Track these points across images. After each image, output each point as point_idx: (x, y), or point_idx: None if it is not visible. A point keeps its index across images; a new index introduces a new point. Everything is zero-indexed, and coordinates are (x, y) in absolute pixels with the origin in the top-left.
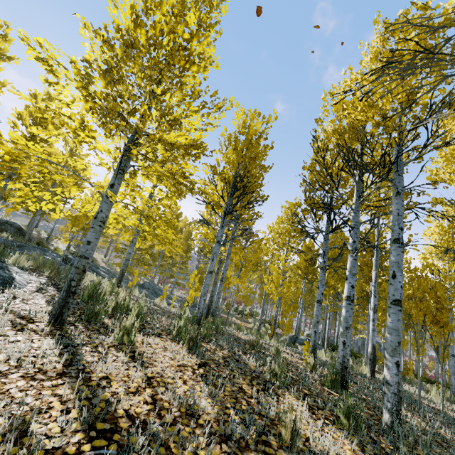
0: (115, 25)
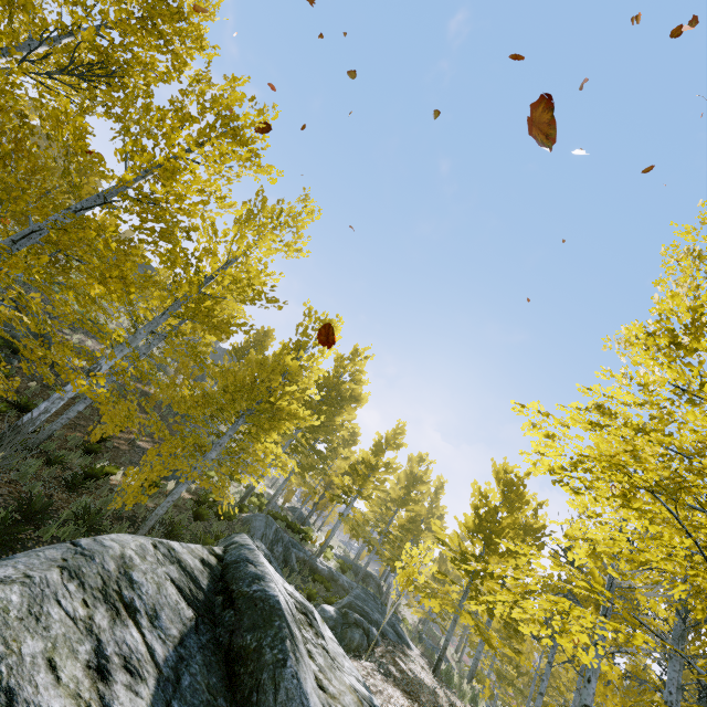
0: (466, 525)
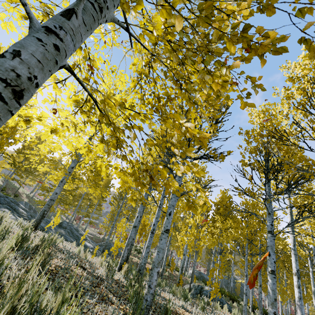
0: None
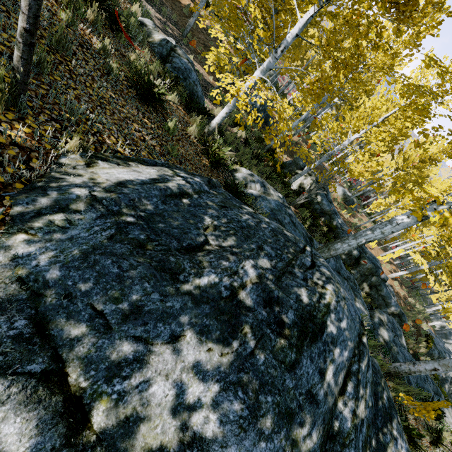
0: None
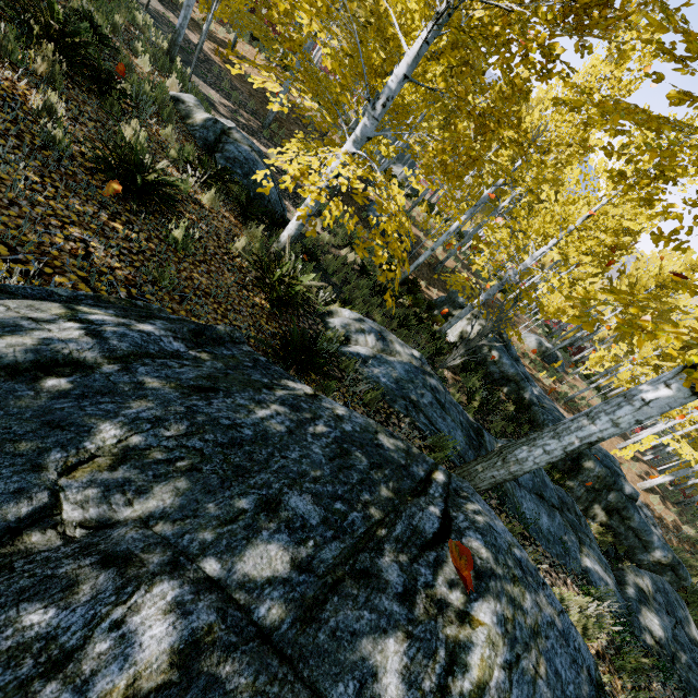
0: None
